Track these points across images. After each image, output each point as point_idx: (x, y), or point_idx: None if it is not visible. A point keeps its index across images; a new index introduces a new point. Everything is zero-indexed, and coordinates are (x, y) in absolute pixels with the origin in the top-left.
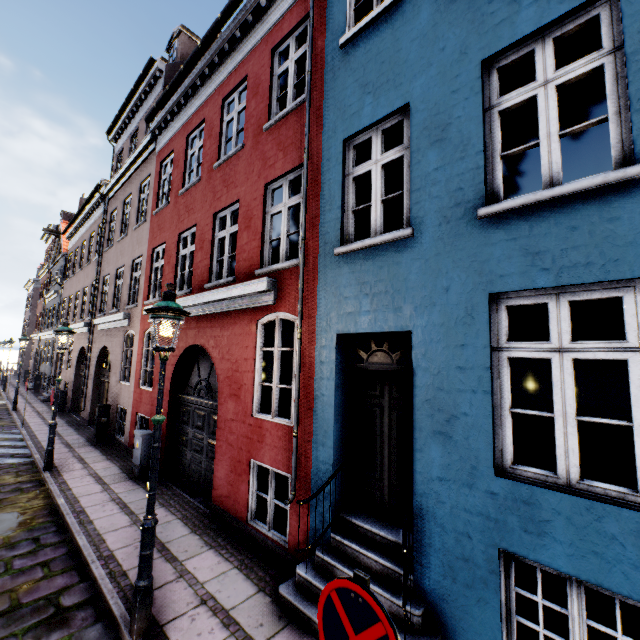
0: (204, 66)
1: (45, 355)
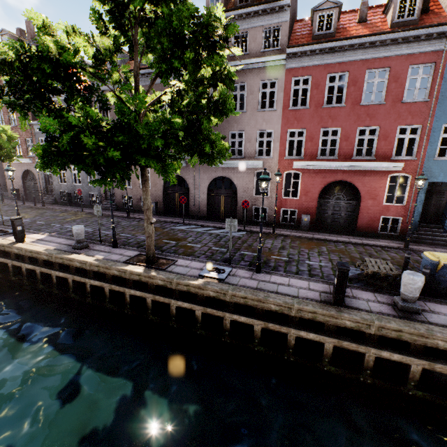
0: (357, 44)
1: (65, 177)
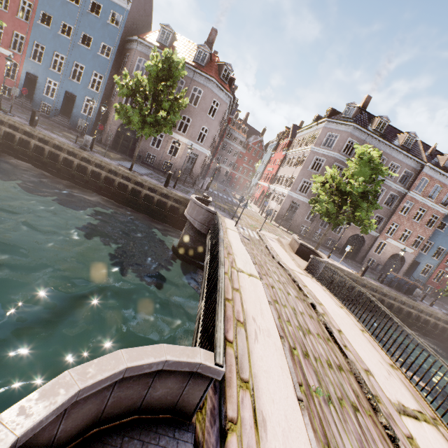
0: None
1: None
